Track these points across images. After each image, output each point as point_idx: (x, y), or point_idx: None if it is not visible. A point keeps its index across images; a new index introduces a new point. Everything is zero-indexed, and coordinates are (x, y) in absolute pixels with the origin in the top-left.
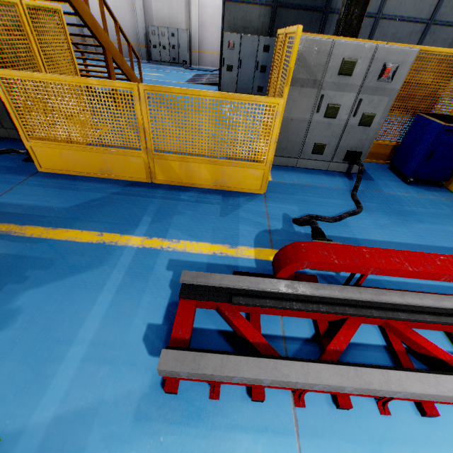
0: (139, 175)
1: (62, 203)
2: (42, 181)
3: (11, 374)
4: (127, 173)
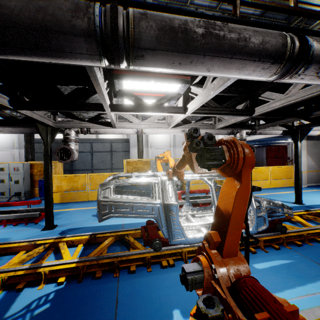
0: None
1: None
2: None
3: None
4: None
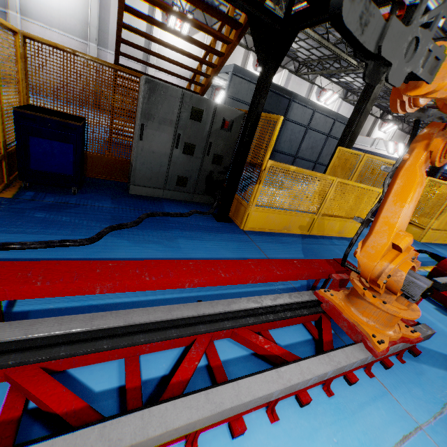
0: (304, 229)
1: (301, 253)
2: (261, 238)
3: (444, 341)
4: (298, 229)
